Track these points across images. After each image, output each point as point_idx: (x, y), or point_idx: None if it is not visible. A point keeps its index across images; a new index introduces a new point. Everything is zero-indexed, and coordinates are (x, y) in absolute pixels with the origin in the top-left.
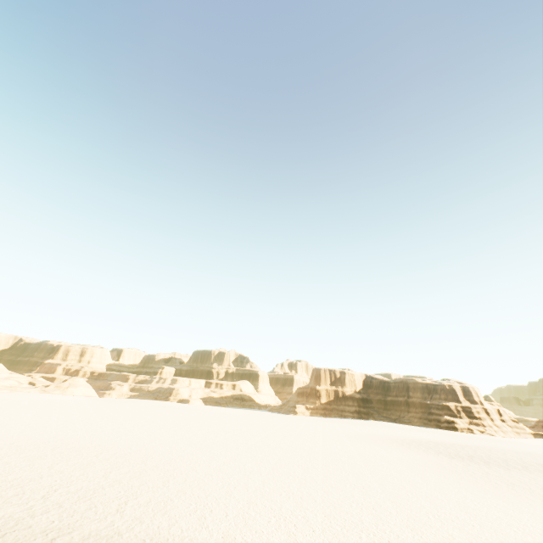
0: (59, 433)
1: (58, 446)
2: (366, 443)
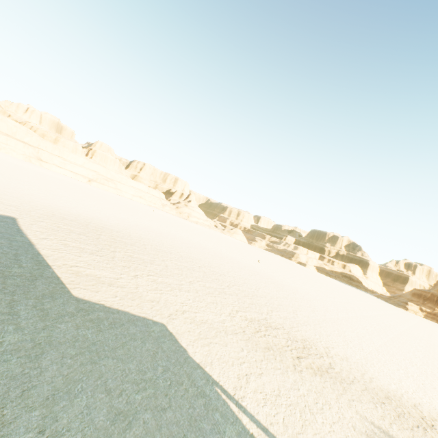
0: (242, 259)
1: (246, 266)
2: None
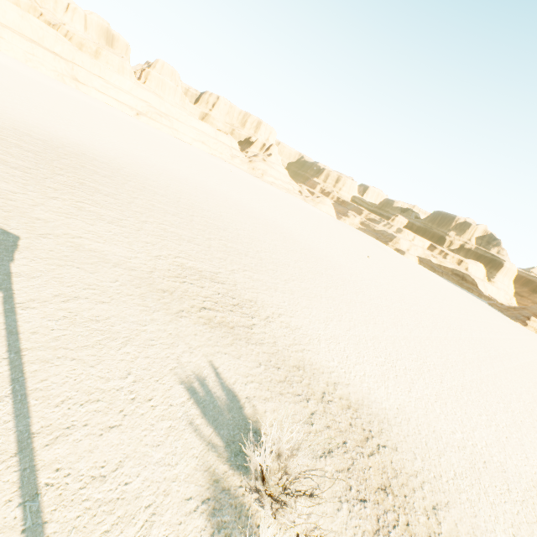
0: (292, 227)
1: (285, 233)
2: None
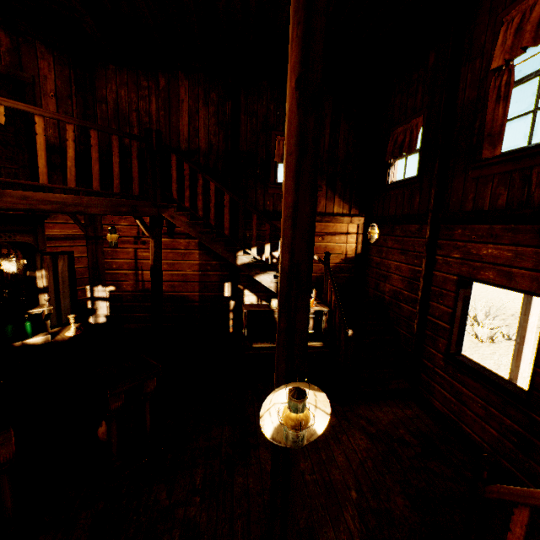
0: None
1: None
2: None
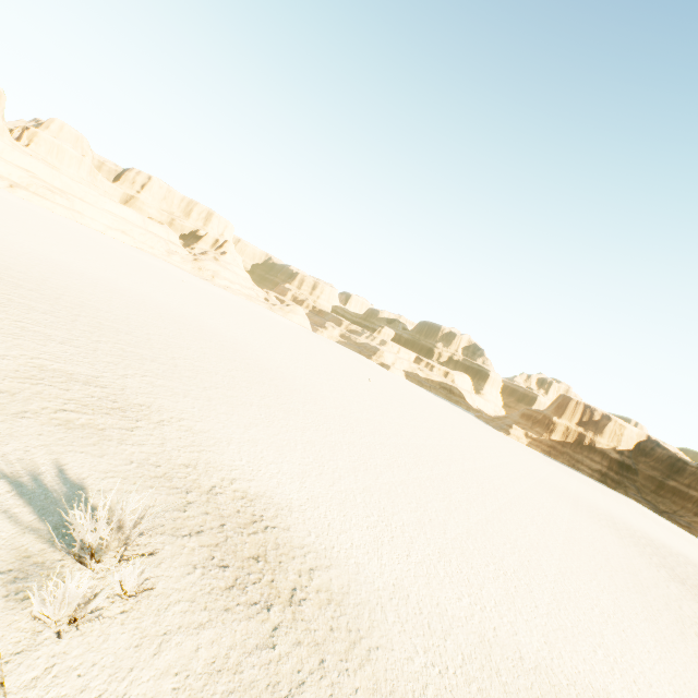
0: (241, 336)
1: (227, 341)
2: (556, 497)
